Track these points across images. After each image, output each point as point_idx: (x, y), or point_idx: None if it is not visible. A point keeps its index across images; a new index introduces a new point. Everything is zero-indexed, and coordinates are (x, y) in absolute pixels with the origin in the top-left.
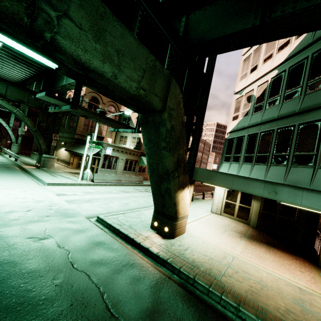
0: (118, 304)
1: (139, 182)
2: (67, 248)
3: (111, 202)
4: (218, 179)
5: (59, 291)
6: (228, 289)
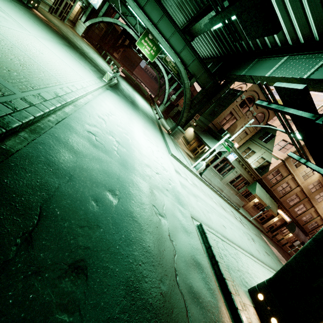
0: None
1: (236, 206)
2: (174, 244)
3: (211, 212)
4: None
5: (162, 306)
6: None
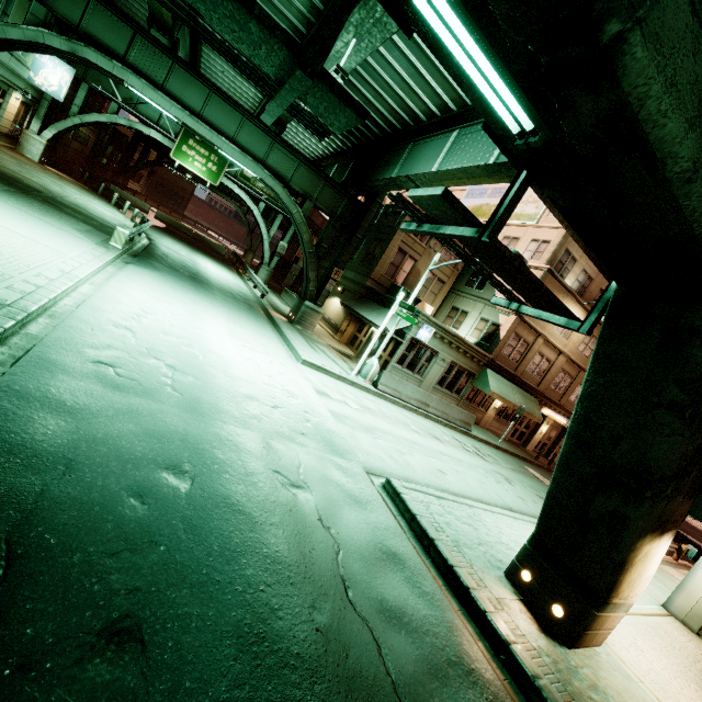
0: None
1: (463, 425)
2: (335, 533)
3: (409, 453)
4: None
5: (323, 652)
6: None
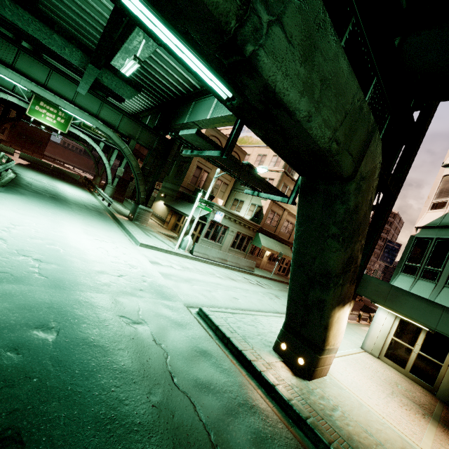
0: None
1: (249, 269)
2: (164, 346)
3: (214, 290)
4: (409, 305)
5: (157, 418)
6: None
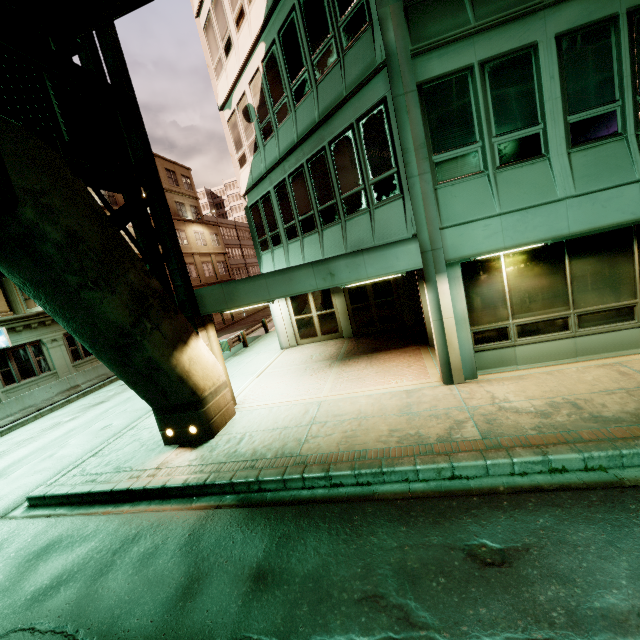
0: (113, 626)
1: None
2: None
3: (61, 448)
4: (244, 293)
5: None
6: (313, 458)
